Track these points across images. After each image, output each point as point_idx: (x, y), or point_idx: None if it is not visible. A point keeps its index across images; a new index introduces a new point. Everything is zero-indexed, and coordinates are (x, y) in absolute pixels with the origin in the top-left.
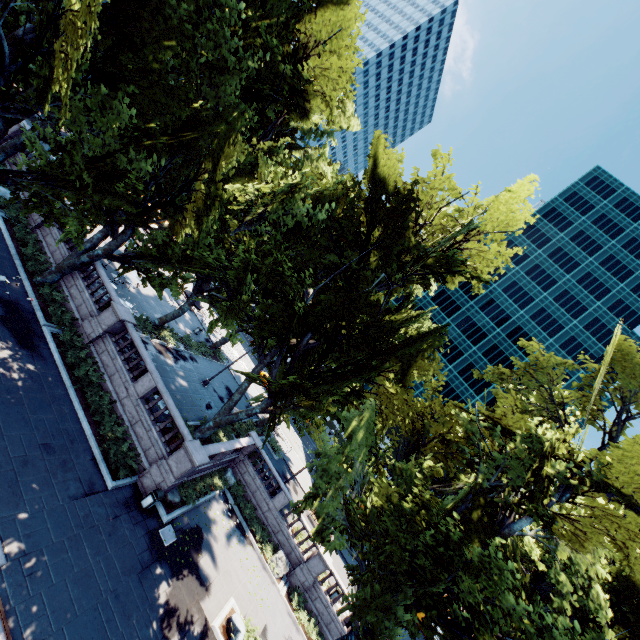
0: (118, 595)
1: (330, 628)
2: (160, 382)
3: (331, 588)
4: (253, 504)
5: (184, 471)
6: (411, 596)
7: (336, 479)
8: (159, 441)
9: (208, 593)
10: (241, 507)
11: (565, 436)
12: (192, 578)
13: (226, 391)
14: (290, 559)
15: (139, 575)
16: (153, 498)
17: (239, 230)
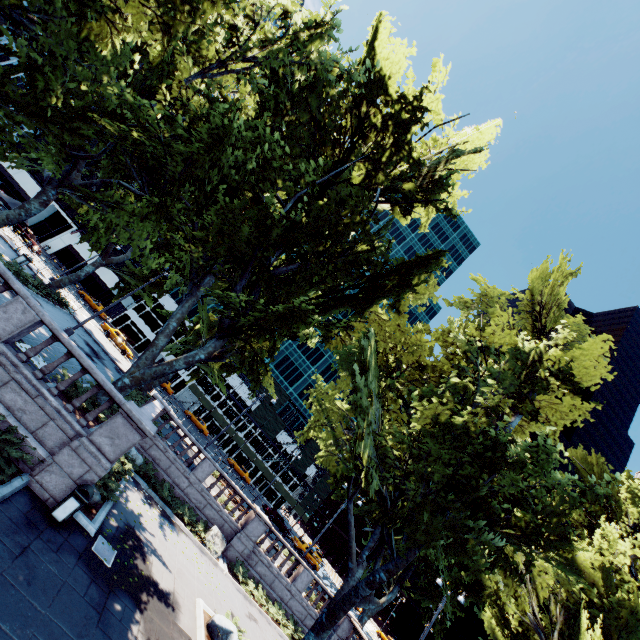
0: None
1: (274, 586)
2: (45, 314)
3: (271, 546)
4: (169, 483)
5: (128, 448)
6: (467, 507)
7: (367, 413)
8: (63, 411)
9: (177, 606)
10: (155, 490)
11: (551, 342)
12: (155, 596)
13: (89, 348)
14: (223, 532)
15: (99, 626)
16: (79, 501)
17: (202, 77)
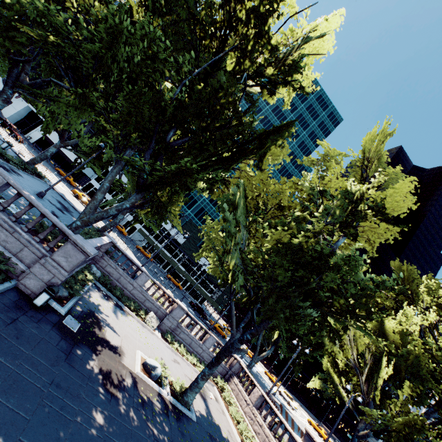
0: (58, 384)
1: (192, 345)
2: (10, 178)
3: (189, 323)
4: (120, 287)
5: (77, 263)
6: (300, 295)
7: (235, 238)
8: (32, 241)
9: (122, 354)
10: (111, 292)
11: (370, 185)
12: (107, 348)
13: (60, 205)
14: (157, 316)
15: (66, 361)
16: (49, 294)
17: None
